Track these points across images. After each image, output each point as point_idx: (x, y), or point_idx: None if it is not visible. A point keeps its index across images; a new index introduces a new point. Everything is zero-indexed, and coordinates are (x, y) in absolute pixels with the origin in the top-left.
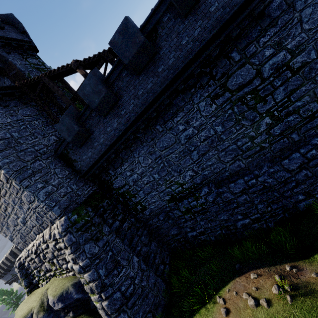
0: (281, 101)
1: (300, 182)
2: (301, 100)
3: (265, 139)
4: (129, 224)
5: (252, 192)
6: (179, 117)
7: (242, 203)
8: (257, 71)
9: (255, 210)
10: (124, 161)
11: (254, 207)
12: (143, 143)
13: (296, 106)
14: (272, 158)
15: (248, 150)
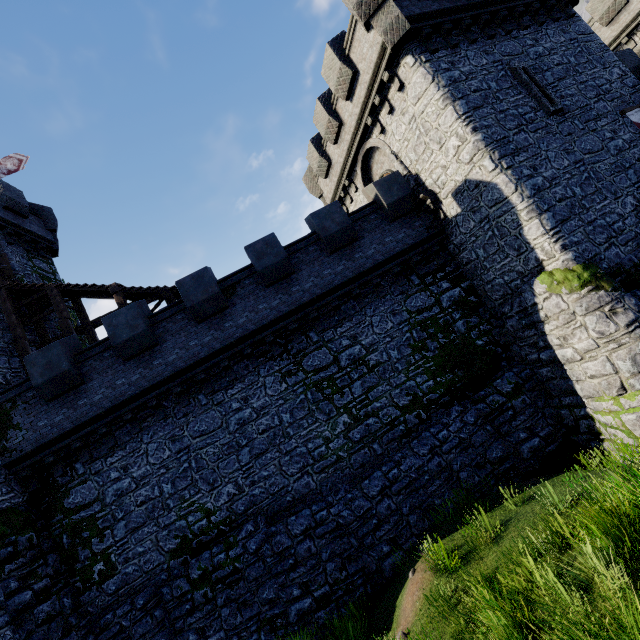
0: (359, 397)
1: (383, 518)
2: (379, 401)
3: (343, 445)
4: (53, 610)
5: (320, 534)
6: (236, 389)
7: (303, 558)
8: (334, 357)
9: (322, 576)
10: (119, 446)
11: (321, 569)
12: (169, 418)
13: (375, 407)
14: (352, 478)
15: (322, 459)
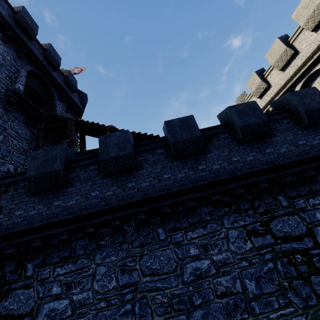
0: None
1: None
2: None
3: None
4: None
5: None
6: (197, 233)
7: None
8: (308, 229)
9: None
10: (71, 257)
11: None
12: (125, 243)
13: None
14: None
15: None
